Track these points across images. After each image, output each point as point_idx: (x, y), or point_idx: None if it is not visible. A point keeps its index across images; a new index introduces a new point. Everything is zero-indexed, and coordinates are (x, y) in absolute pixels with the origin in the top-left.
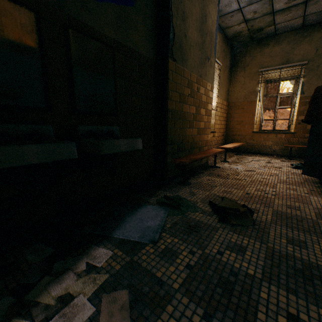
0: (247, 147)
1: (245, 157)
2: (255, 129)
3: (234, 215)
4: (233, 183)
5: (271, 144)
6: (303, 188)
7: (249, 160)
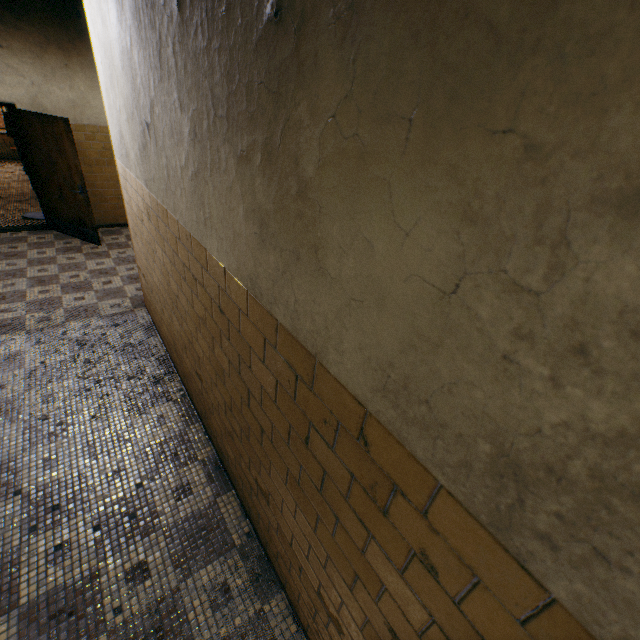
0: None
1: None
2: None
3: None
4: None
5: None
6: (28, 183)
7: None
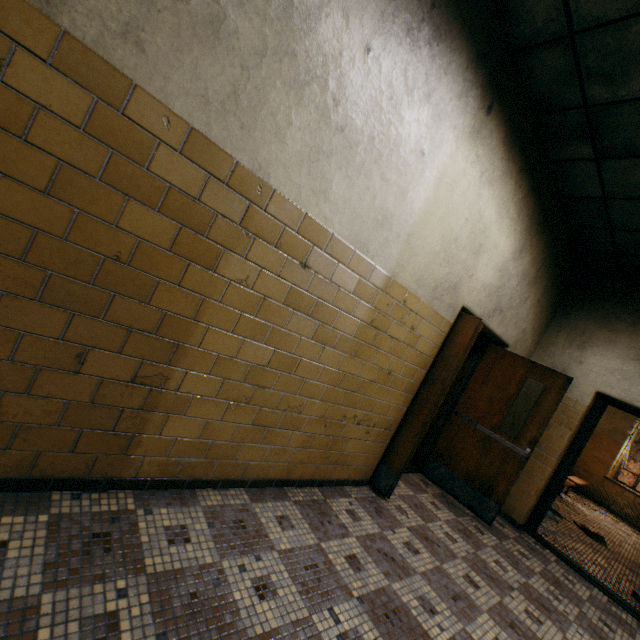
0: (590, 490)
1: (586, 500)
2: (608, 473)
3: (593, 536)
4: (584, 519)
5: (624, 504)
6: None
7: (592, 507)
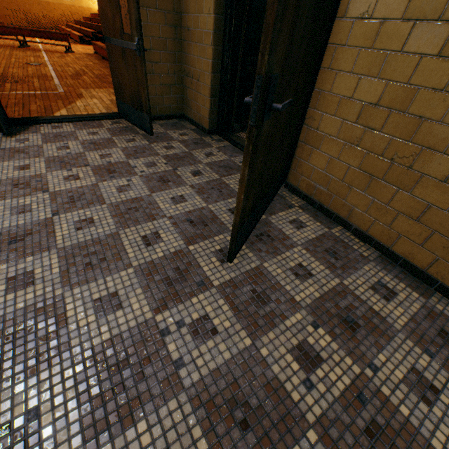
0: None
1: None
2: None
3: None
4: None
5: None
6: None
7: None
